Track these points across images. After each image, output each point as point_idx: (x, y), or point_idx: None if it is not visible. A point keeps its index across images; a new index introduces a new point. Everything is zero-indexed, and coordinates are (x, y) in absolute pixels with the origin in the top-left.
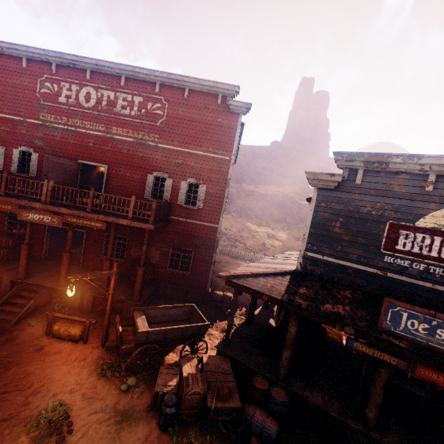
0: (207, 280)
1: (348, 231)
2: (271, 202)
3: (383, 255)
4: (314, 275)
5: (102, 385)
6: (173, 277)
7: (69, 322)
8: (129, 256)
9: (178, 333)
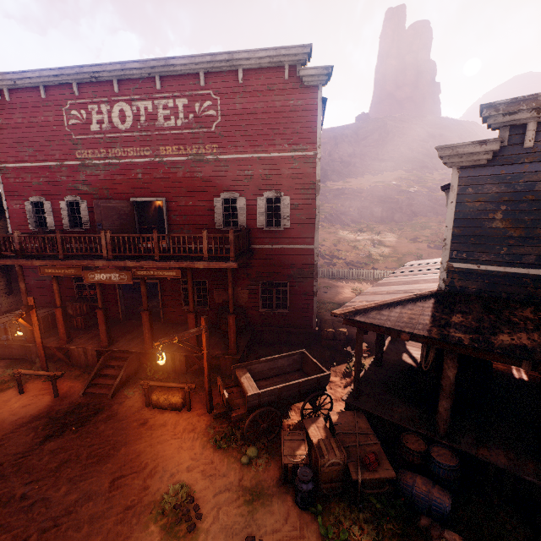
0: (311, 316)
1: (517, 223)
2: (369, 198)
3: None
4: (468, 294)
5: (219, 459)
6: (269, 318)
7: (167, 389)
8: (213, 302)
9: (294, 390)
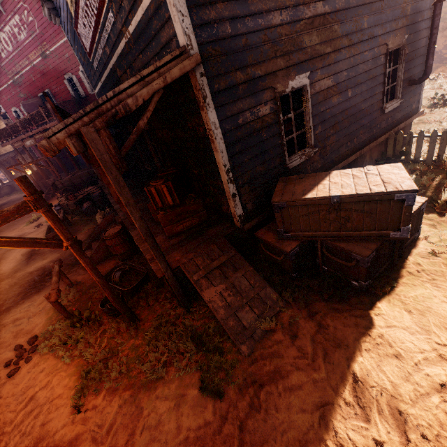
0: None
1: (82, 55)
2: None
3: (93, 65)
4: None
5: None
6: None
7: None
8: None
9: (78, 179)
